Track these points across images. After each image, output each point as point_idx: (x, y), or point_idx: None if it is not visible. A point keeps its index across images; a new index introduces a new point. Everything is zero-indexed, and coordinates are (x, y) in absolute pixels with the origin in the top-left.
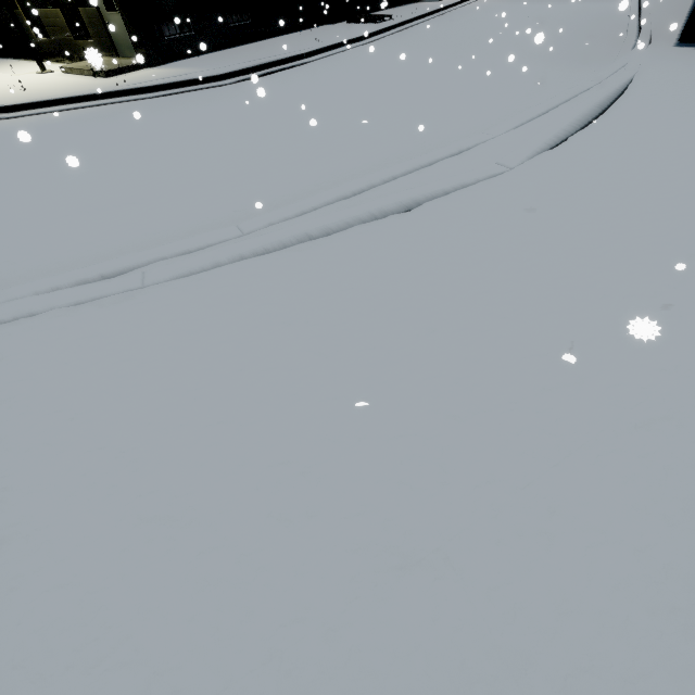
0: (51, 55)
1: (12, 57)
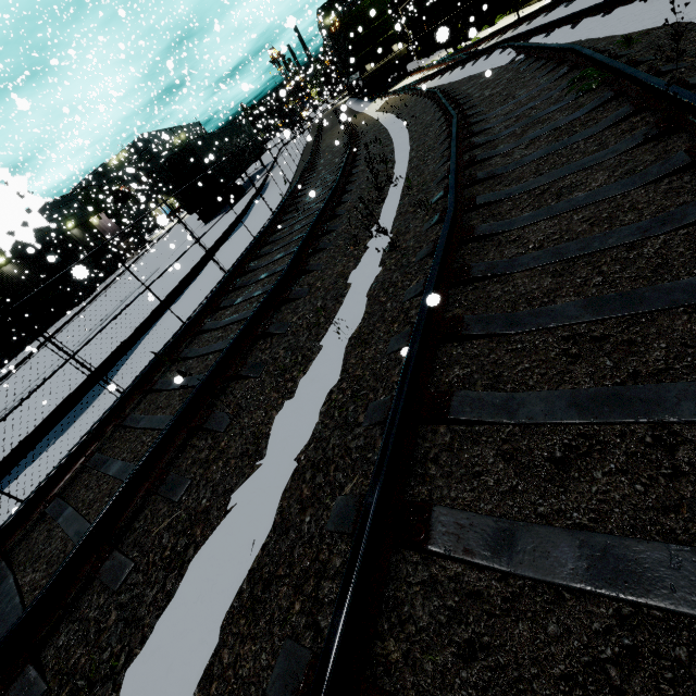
0: None
1: None
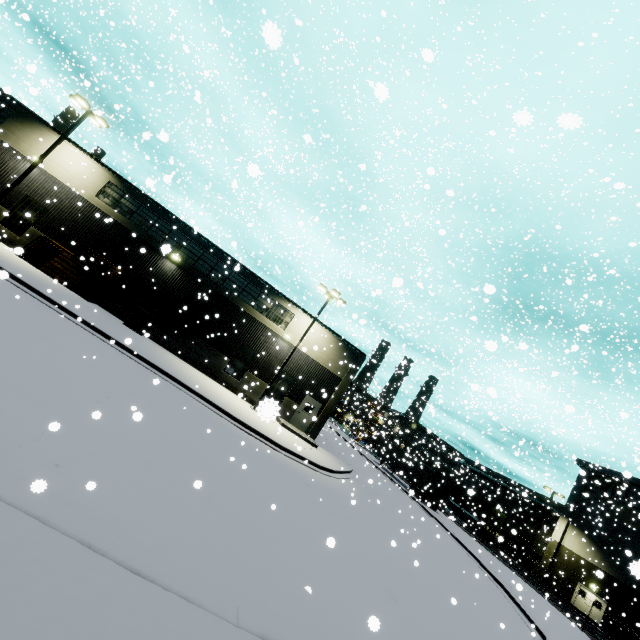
0: (225, 382)
1: (170, 350)
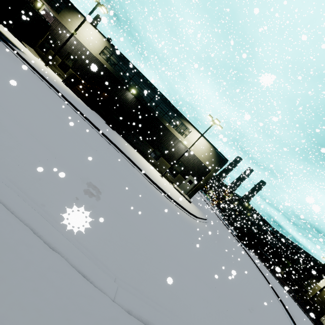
0: (149, 161)
1: (126, 140)
